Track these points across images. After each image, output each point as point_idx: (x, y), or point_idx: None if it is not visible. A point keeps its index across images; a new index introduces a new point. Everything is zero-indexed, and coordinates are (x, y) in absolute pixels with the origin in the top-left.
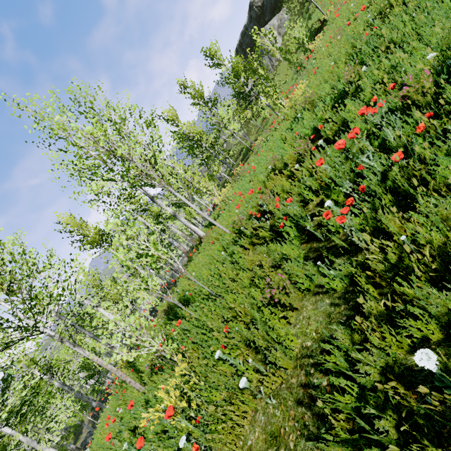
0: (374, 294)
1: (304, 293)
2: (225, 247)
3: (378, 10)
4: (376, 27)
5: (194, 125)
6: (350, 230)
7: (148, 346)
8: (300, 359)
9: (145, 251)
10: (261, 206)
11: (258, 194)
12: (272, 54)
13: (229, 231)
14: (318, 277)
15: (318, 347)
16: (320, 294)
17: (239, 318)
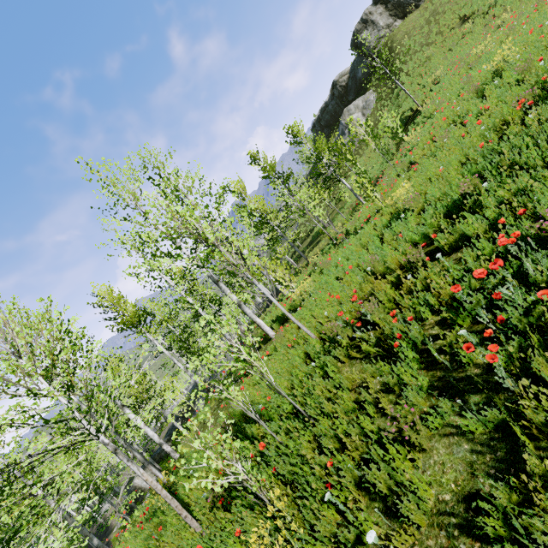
0: (531, 448)
1: (432, 431)
2: (316, 357)
3: (492, 123)
4: (492, 140)
5: (263, 200)
6: (485, 363)
7: (229, 473)
8: (437, 515)
9: (236, 355)
10: (364, 315)
11: (360, 300)
12: (366, 144)
13: (314, 335)
14: (449, 415)
15: (461, 503)
16: (454, 435)
17: (348, 451)
